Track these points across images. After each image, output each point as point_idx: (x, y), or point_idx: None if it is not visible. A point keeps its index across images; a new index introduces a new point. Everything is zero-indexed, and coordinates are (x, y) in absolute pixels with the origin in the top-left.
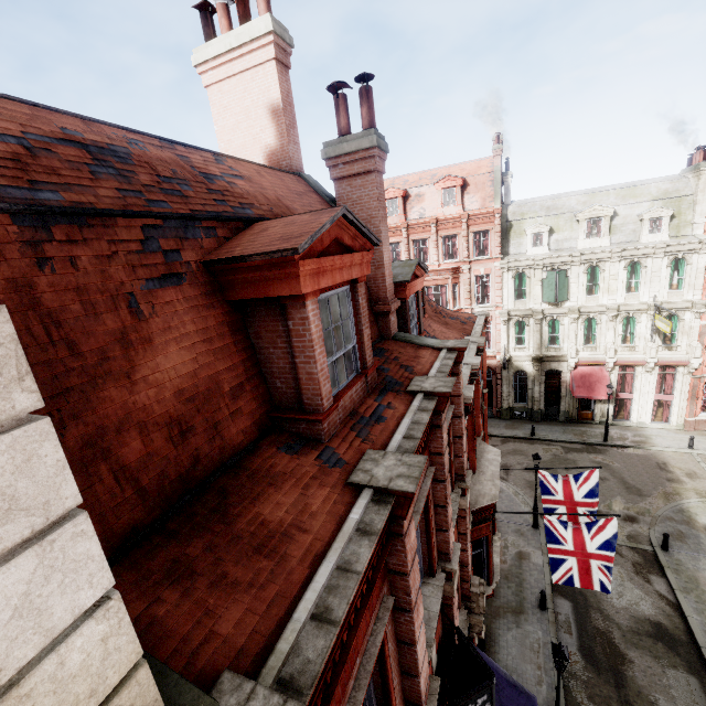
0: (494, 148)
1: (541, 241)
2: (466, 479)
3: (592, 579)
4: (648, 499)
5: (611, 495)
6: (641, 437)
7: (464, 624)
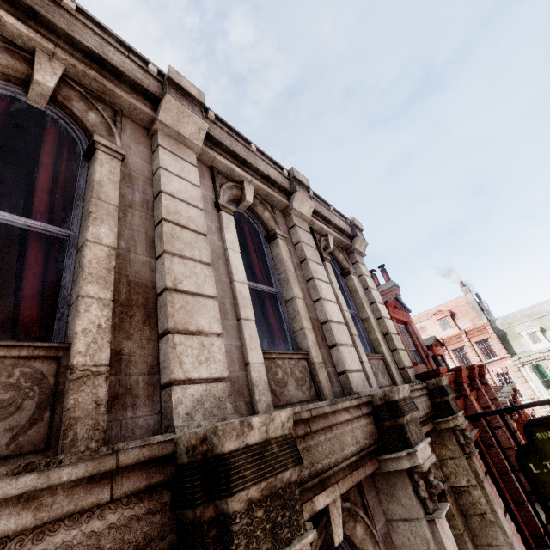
0: (462, 289)
1: (537, 338)
2: None
3: None
4: None
5: None
6: None
7: None
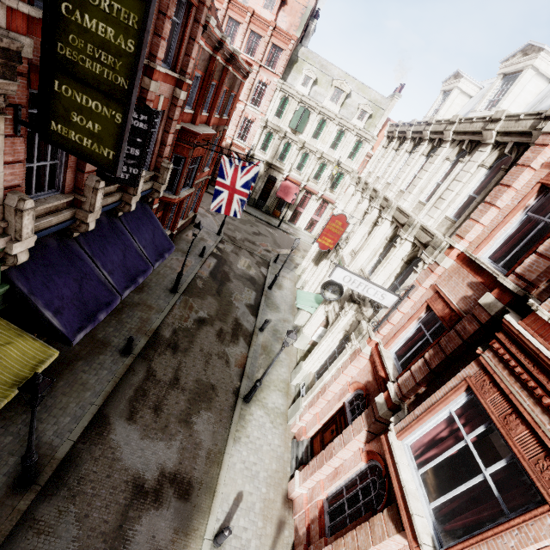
0: None
1: (308, 84)
2: (186, 78)
3: (232, 208)
4: (281, 249)
5: (266, 242)
6: (296, 233)
7: (150, 174)
